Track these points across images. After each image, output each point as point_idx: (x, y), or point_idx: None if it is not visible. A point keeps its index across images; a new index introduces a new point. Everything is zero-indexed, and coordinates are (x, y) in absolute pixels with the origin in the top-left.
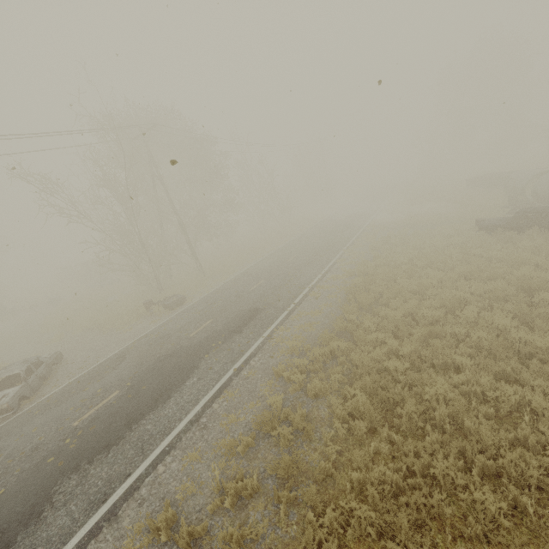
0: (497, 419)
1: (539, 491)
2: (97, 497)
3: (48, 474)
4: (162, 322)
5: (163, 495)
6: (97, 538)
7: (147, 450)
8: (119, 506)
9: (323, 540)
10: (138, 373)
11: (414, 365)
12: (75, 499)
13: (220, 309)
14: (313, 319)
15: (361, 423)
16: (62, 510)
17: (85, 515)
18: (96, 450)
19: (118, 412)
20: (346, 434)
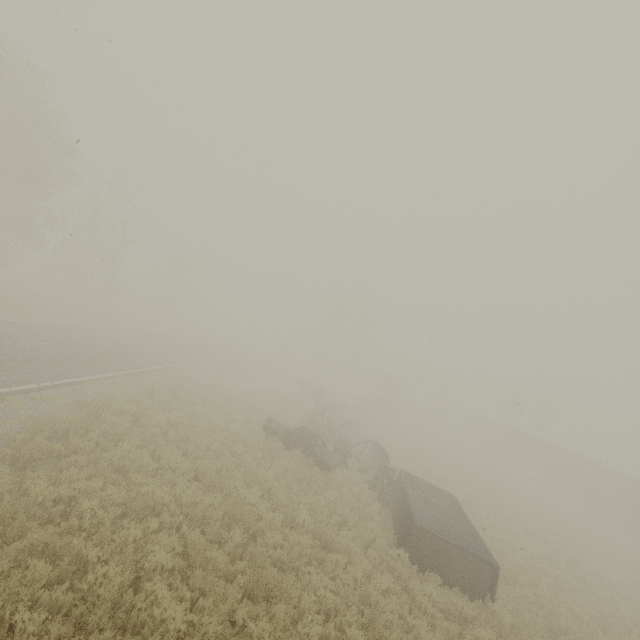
0: None
1: None
2: None
3: None
4: None
5: None
6: None
7: None
8: None
9: None
10: None
11: None
12: None
13: None
14: None
15: None
16: None
17: None
18: None
19: None
20: None
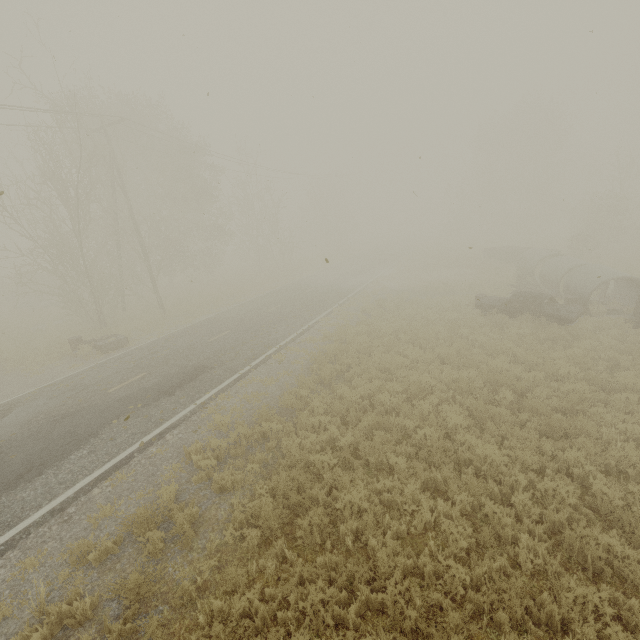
0: (410, 537)
1: (414, 635)
2: None
3: None
4: (85, 368)
5: None
6: None
7: None
8: None
9: None
10: (16, 435)
11: (346, 462)
12: None
13: (161, 360)
14: (264, 388)
15: (255, 532)
16: None
17: None
18: None
19: None
20: (238, 543)
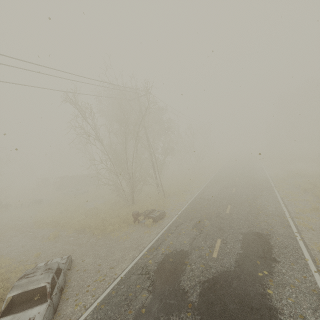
0: None
1: None
2: None
3: None
4: (159, 234)
5: None
6: None
7: None
8: None
9: None
10: (194, 307)
11: None
12: None
13: (215, 228)
14: None
15: None
16: None
17: None
18: None
19: None
20: None
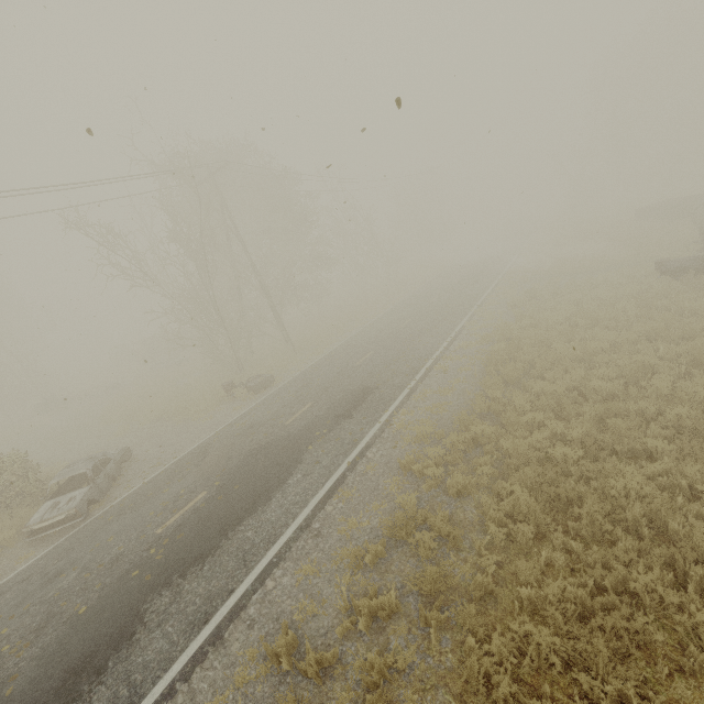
0: None
1: None
2: (197, 617)
3: (135, 590)
4: (248, 408)
5: (277, 615)
6: (202, 665)
7: (250, 562)
8: (225, 628)
9: (492, 672)
10: (227, 470)
11: (589, 453)
12: (171, 619)
13: (319, 390)
14: (443, 399)
15: (525, 527)
16: (157, 632)
17: (185, 637)
18: (188, 562)
19: (209, 516)
20: (504, 541)
